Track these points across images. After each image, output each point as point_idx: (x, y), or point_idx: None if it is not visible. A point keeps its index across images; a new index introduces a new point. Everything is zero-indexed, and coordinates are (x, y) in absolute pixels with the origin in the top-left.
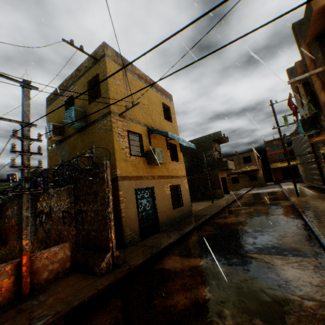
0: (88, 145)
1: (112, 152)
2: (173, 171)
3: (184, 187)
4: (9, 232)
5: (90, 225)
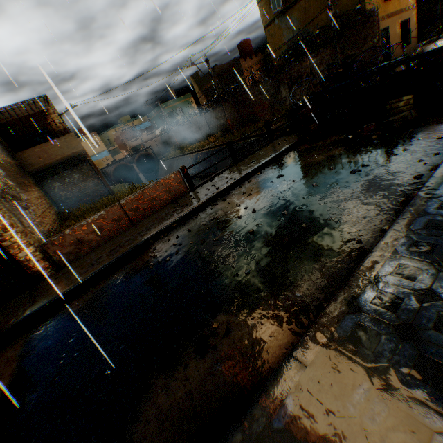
0: (326, 4)
1: (361, 0)
2: (403, 4)
3: (411, 22)
4: (256, 112)
5: (359, 64)
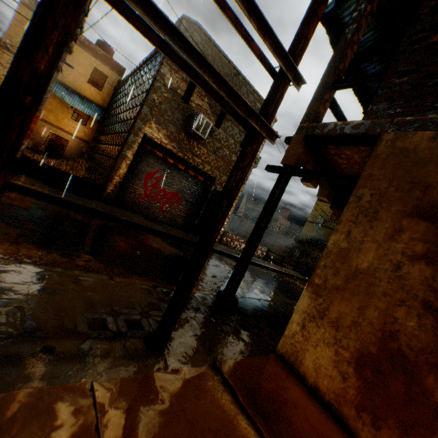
0: None
1: None
2: None
3: None
4: (274, 246)
5: None
